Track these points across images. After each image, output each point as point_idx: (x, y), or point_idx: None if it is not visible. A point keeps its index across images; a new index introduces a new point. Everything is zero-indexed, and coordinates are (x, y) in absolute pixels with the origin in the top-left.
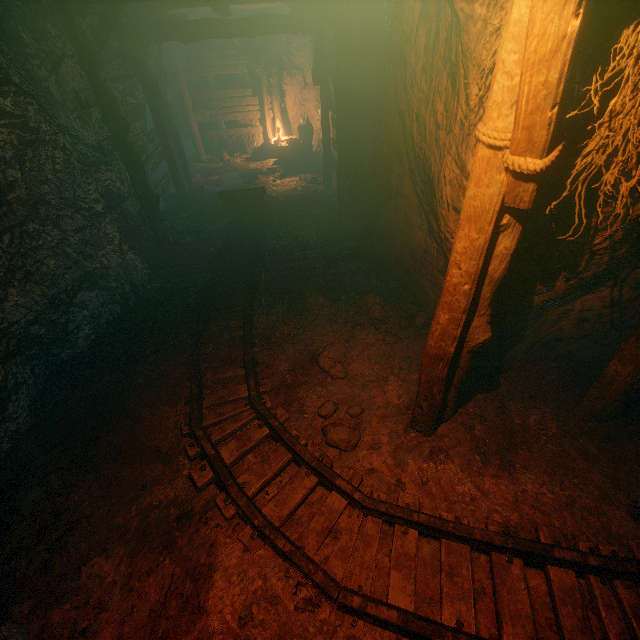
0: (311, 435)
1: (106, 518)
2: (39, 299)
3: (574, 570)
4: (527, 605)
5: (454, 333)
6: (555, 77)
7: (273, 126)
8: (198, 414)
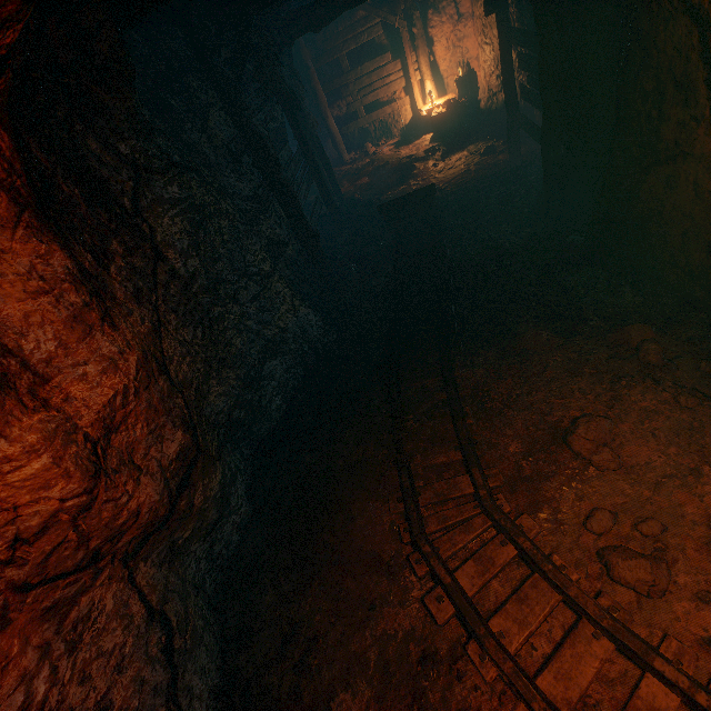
0: (580, 560)
1: (341, 641)
2: (234, 383)
3: None
4: None
5: None
6: None
7: (421, 90)
8: (417, 519)
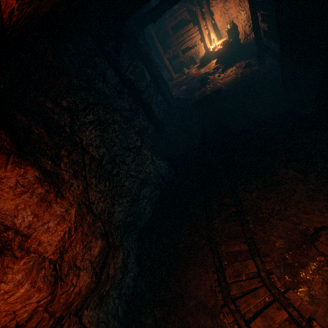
0: None
1: None
2: (126, 204)
3: None
4: None
5: None
6: None
7: (209, 38)
8: (225, 286)
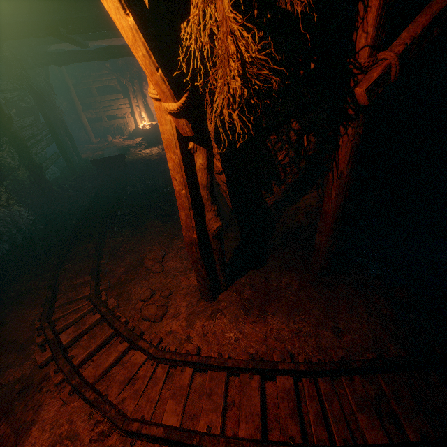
0: (133, 315)
1: None
2: None
3: (292, 376)
4: (258, 406)
5: (191, 224)
6: (145, 52)
7: (141, 117)
8: (48, 311)
